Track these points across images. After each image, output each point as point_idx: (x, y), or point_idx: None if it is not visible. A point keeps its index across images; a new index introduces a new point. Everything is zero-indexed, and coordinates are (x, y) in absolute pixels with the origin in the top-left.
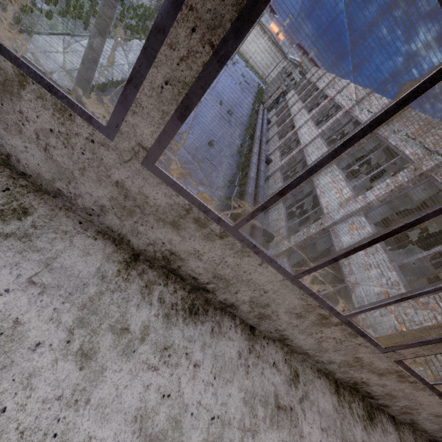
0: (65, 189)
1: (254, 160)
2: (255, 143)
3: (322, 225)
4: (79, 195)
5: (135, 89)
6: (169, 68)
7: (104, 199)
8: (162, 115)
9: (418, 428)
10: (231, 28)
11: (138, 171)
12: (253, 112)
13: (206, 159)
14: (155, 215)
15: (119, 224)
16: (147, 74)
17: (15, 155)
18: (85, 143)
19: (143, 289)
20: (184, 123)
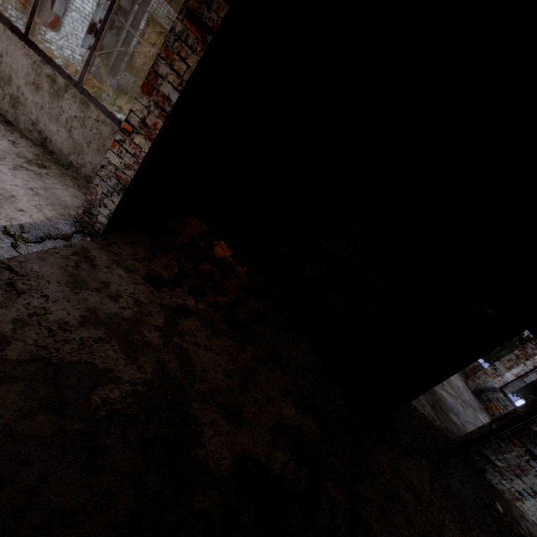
0: None
1: None
2: None
3: None
4: None
5: None
6: None
7: None
8: None
9: (60, 157)
10: None
11: None
12: None
13: None
14: None
15: None
16: None
17: None
18: None
19: None
20: None
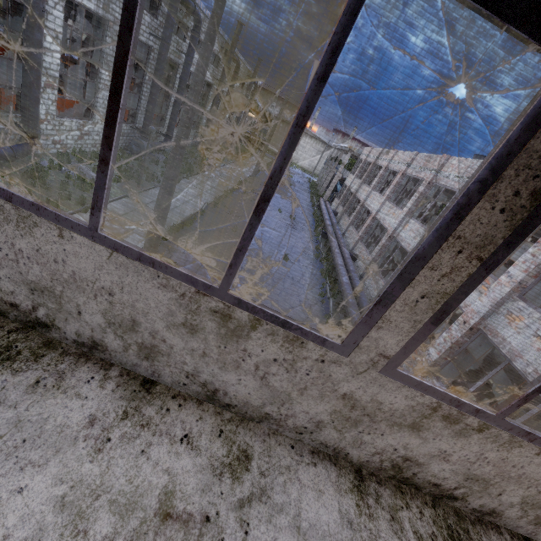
0: (274, 412)
1: (339, 262)
2: (332, 242)
3: (466, 323)
4: (291, 415)
5: (383, 308)
6: (427, 285)
7: (323, 414)
8: (413, 324)
9: None
10: (501, 242)
11: (374, 379)
12: (314, 208)
13: (286, 277)
14: (389, 420)
15: (336, 438)
16: (400, 294)
17: (223, 389)
18: (312, 365)
19: (392, 525)
20: (437, 325)
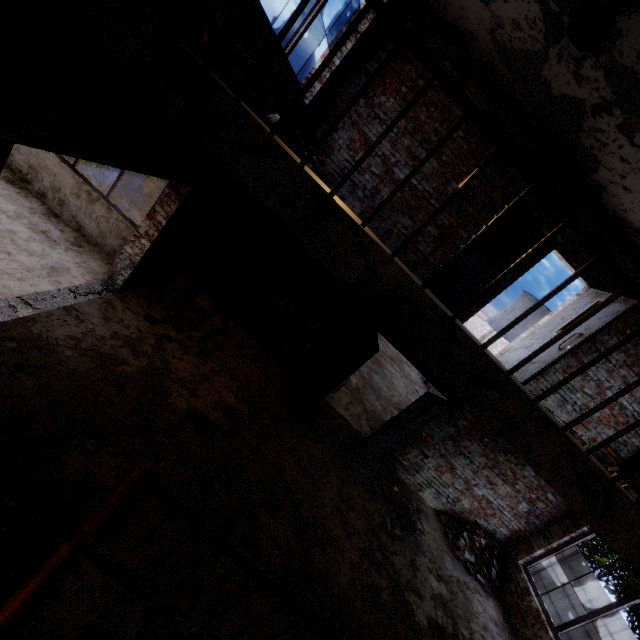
0: None
1: None
2: None
3: None
4: None
5: None
6: None
7: None
8: None
9: (90, 239)
10: None
11: None
12: None
13: None
14: None
15: None
16: None
17: None
18: None
19: None
20: None
